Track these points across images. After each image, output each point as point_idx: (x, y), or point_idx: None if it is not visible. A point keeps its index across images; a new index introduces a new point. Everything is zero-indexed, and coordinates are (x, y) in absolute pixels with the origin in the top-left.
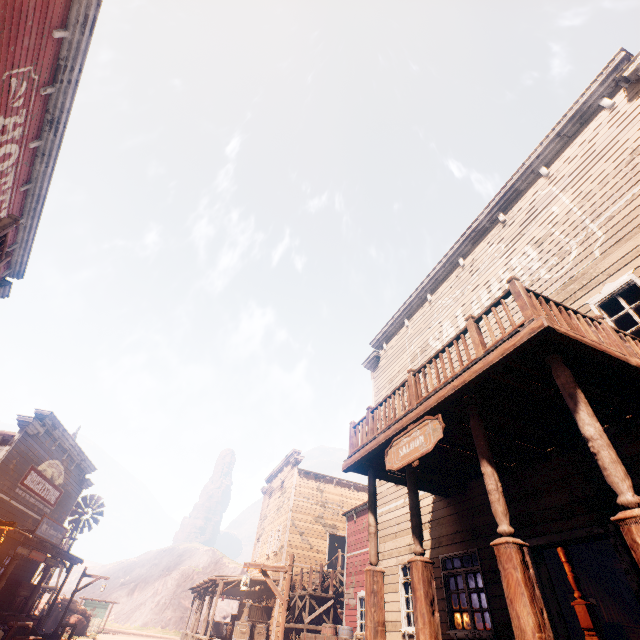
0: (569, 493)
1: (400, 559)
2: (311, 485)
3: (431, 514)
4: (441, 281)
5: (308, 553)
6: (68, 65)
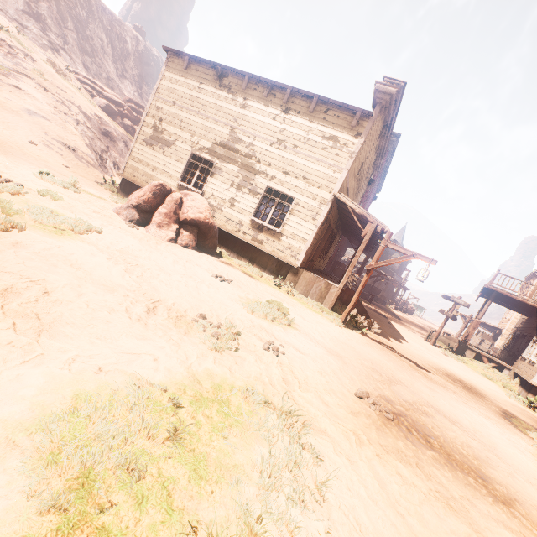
0: (534, 325)
1: (514, 331)
2: None
3: (524, 321)
4: None
5: None
6: (389, 158)
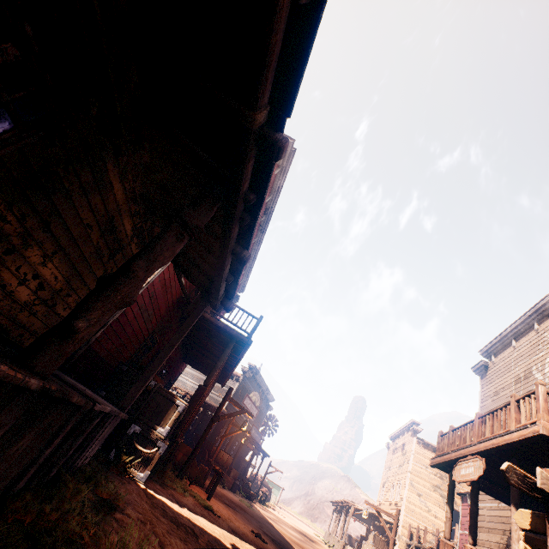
0: None
1: None
2: (429, 456)
3: None
4: (548, 313)
5: (425, 514)
6: (270, 207)
